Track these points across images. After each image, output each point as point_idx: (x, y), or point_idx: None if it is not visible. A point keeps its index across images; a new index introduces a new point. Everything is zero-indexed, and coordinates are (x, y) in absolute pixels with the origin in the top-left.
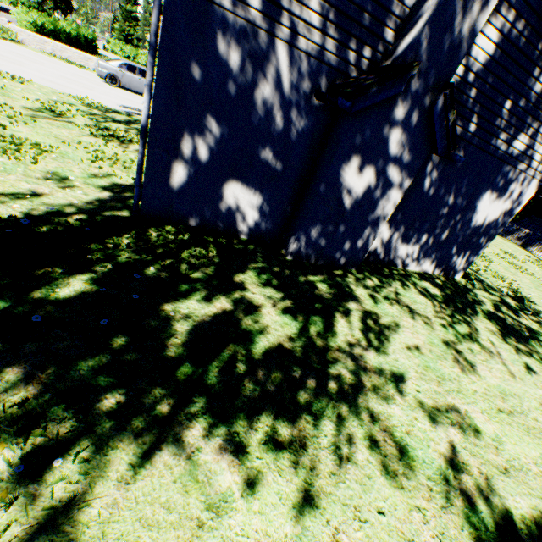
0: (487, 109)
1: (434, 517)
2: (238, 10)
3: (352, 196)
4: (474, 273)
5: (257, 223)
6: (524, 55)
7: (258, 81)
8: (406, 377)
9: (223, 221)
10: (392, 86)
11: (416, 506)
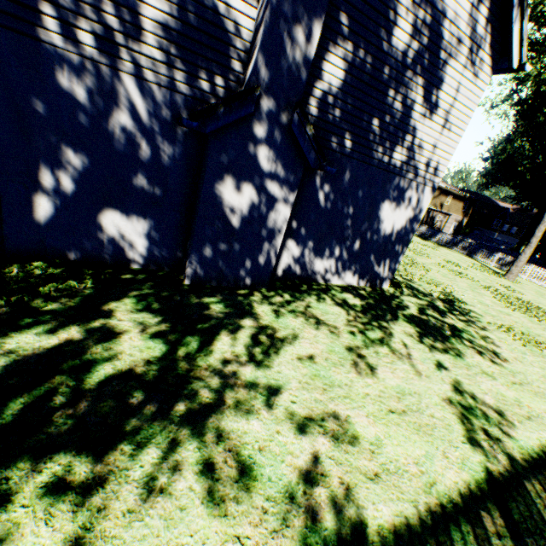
0: (357, 127)
1: (257, 545)
2: (72, 48)
3: (238, 214)
4: (407, 281)
5: (150, 251)
6: (374, 79)
7: (112, 111)
8: (284, 388)
9: (108, 252)
10: (241, 107)
11: (236, 535)
